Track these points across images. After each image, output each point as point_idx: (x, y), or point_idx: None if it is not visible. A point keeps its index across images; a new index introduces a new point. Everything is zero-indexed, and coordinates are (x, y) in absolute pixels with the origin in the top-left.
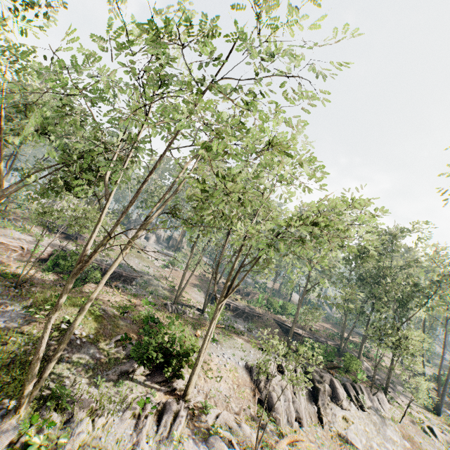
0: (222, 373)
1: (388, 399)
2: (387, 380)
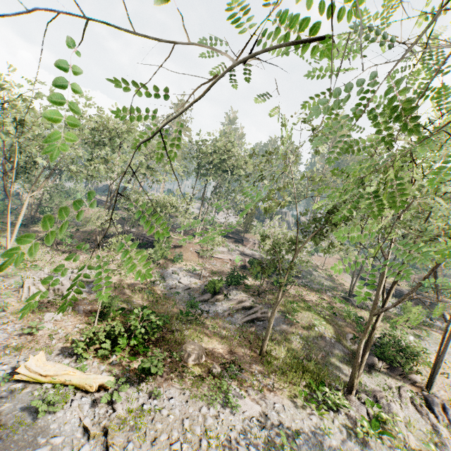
0: (445, 370)
1: None
2: None
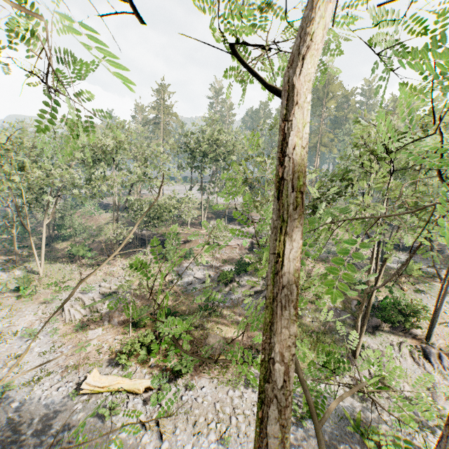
0: (445, 319)
1: None
2: None
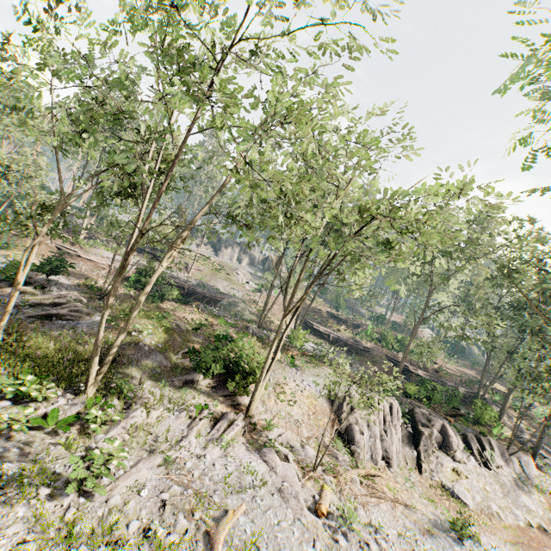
0: (297, 398)
1: (540, 465)
2: (538, 440)
